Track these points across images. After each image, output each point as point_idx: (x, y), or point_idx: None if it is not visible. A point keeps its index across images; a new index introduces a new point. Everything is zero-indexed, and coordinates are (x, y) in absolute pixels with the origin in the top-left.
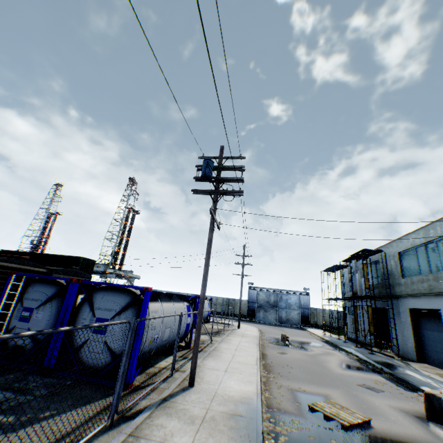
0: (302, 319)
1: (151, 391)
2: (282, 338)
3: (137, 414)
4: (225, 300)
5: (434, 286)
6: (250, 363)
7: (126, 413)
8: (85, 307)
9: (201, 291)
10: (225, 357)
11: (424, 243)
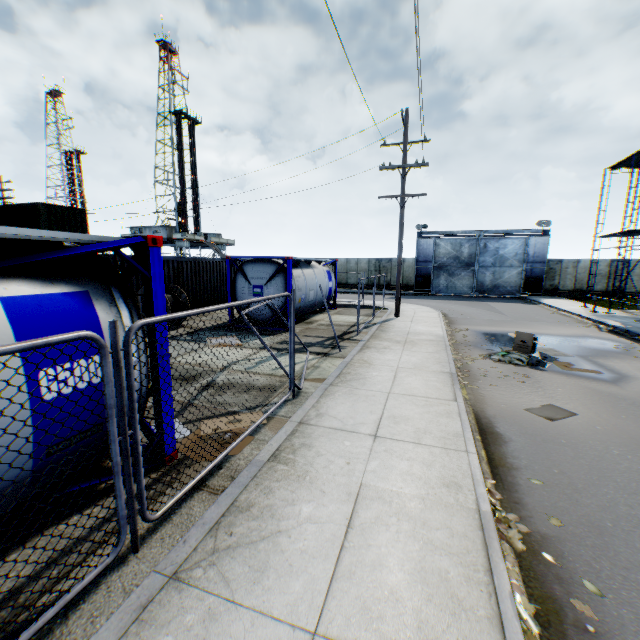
0: (527, 283)
1: None
2: (516, 342)
3: None
4: (374, 263)
5: None
6: None
7: None
8: None
9: None
10: (294, 560)
11: None
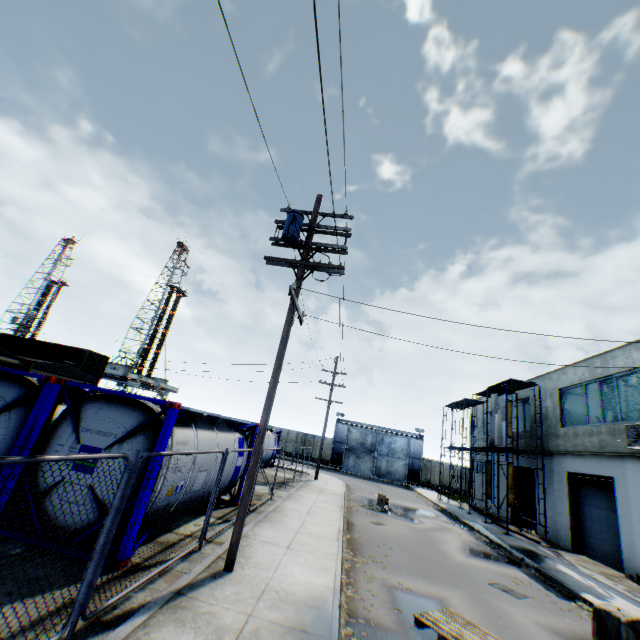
0: (410, 473)
1: (159, 576)
2: (378, 499)
3: (123, 618)
4: (301, 436)
5: (608, 442)
6: (328, 537)
7: (104, 616)
8: (66, 426)
9: (262, 417)
10: (290, 524)
11: (599, 378)
